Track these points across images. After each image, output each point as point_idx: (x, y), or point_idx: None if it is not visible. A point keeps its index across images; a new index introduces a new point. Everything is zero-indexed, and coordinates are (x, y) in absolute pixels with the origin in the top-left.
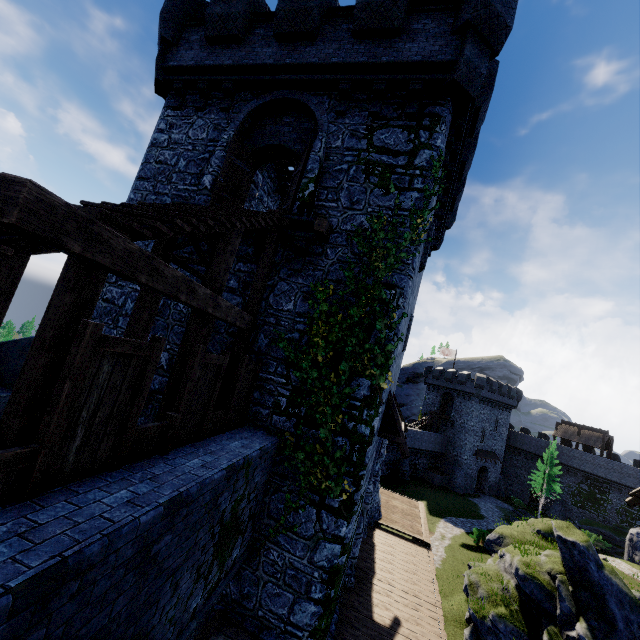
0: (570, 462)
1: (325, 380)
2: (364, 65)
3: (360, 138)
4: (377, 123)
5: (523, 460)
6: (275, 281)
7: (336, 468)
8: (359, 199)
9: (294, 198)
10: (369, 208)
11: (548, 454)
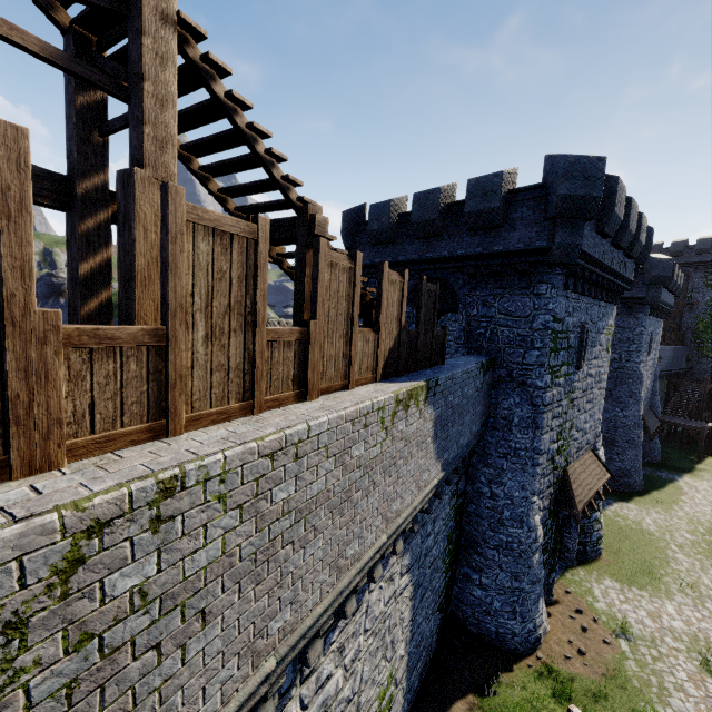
0: None
1: (703, 334)
2: (700, 262)
3: (703, 278)
4: (708, 274)
5: None
6: (684, 316)
7: (709, 350)
8: (705, 294)
9: (685, 296)
10: (709, 296)
11: None
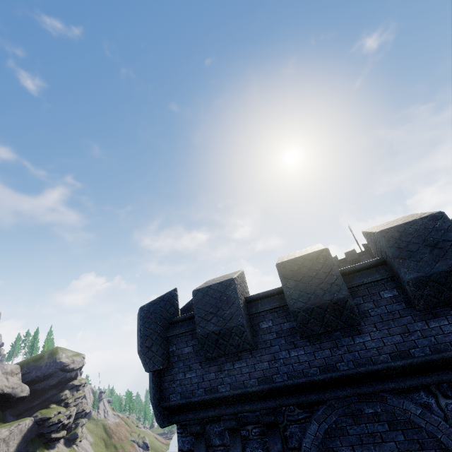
0: None
1: None
2: None
3: None
4: None
5: None
6: None
7: None
8: None
9: None
10: None
11: None
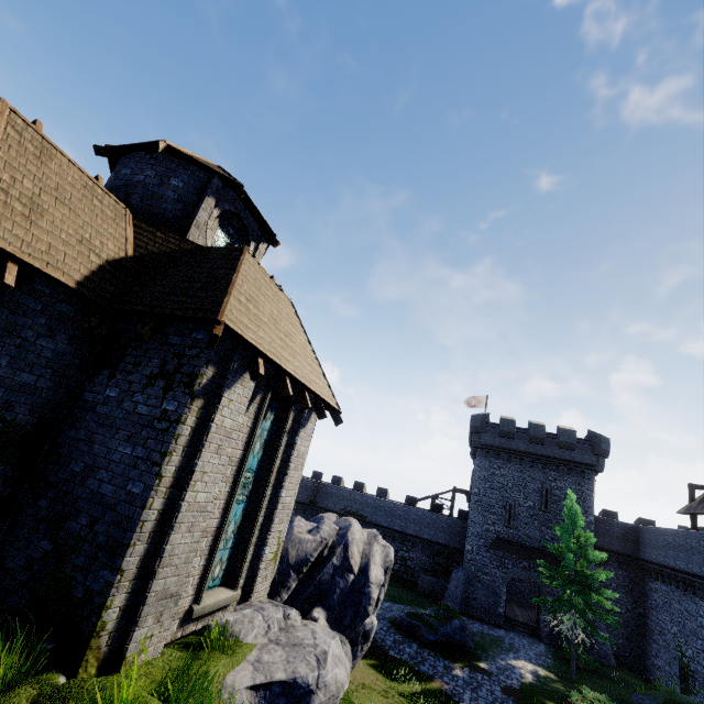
0: (703, 567)
1: None
2: None
3: None
4: None
5: (661, 588)
6: None
7: None
8: None
9: None
10: None
11: (570, 524)
